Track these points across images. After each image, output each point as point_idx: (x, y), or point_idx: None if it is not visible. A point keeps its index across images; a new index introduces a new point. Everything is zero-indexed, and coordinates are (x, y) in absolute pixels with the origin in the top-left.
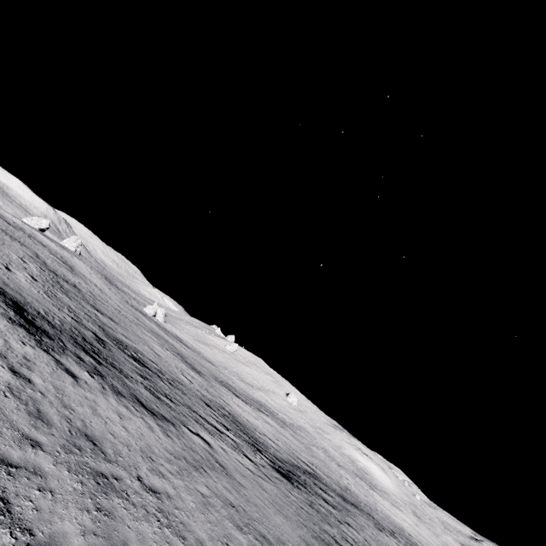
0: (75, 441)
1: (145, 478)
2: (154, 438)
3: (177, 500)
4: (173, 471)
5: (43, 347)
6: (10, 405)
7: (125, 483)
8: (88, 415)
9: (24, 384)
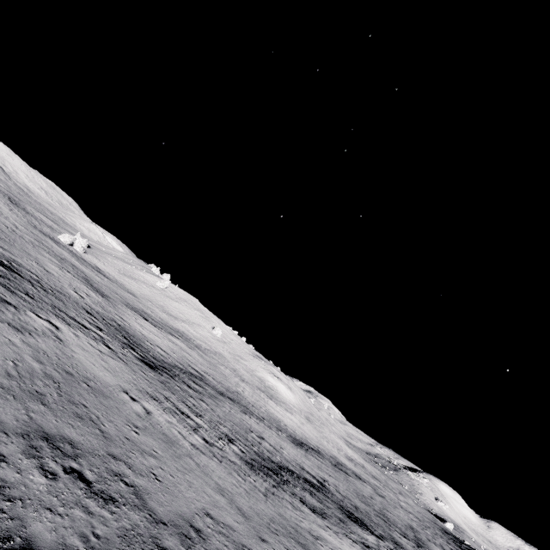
0: None
1: None
2: None
3: None
4: None
5: None
6: None
7: None
8: None
9: None
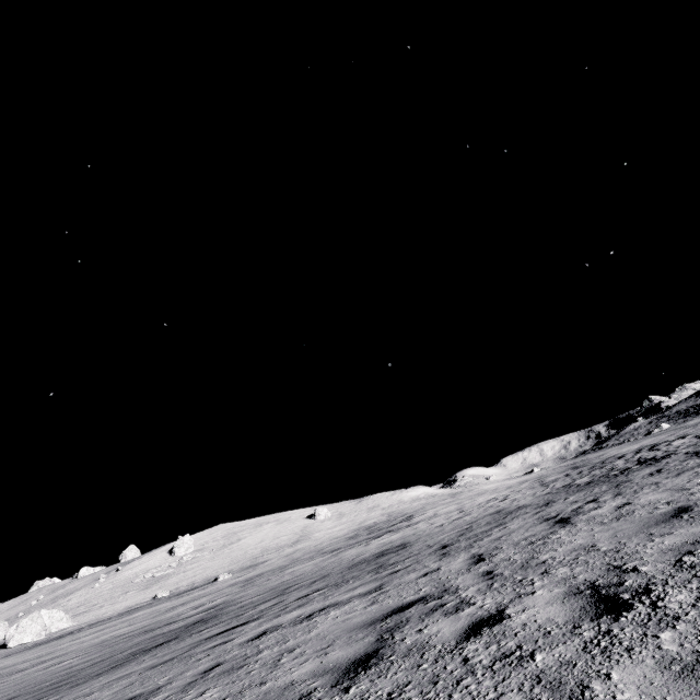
0: None
1: None
2: None
3: None
4: None
5: None
6: None
7: None
8: None
9: None
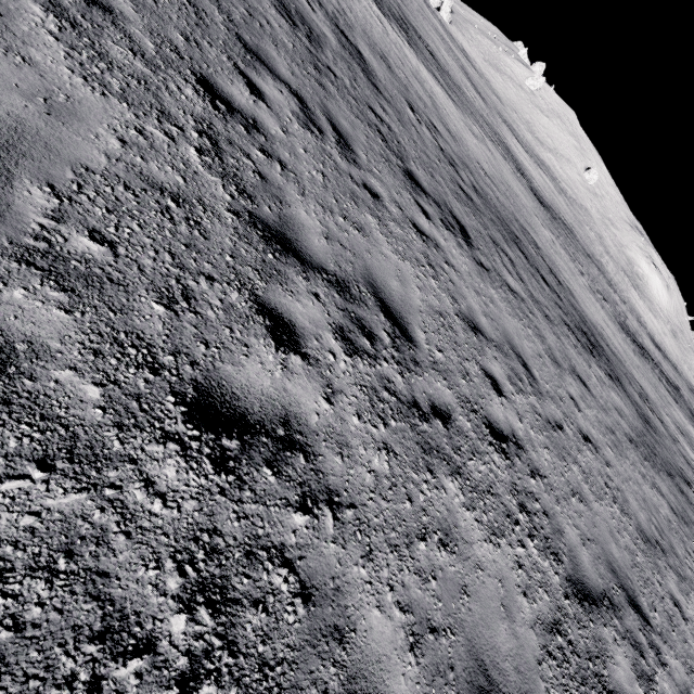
0: (416, 75)
1: (448, 113)
2: (450, 105)
3: (463, 132)
4: (461, 124)
5: (380, 11)
6: (388, 40)
7: (440, 107)
8: (416, 67)
9: (386, 32)
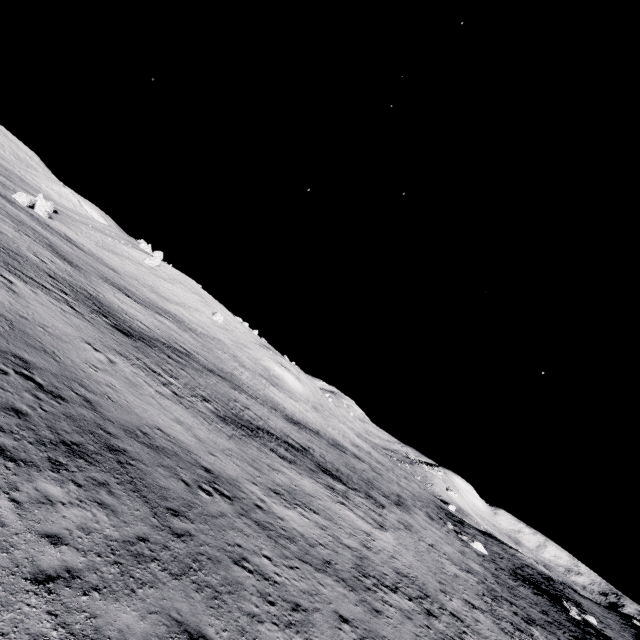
0: None
1: None
2: None
3: None
4: None
5: None
6: None
7: None
8: None
9: None
